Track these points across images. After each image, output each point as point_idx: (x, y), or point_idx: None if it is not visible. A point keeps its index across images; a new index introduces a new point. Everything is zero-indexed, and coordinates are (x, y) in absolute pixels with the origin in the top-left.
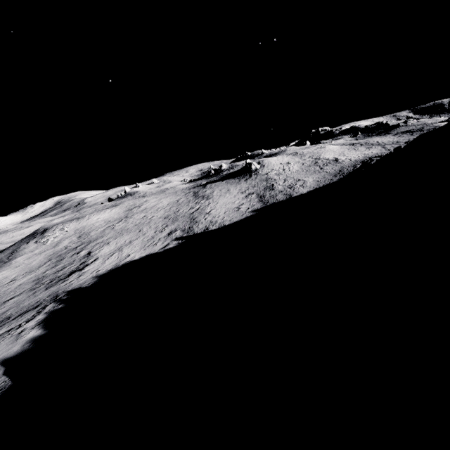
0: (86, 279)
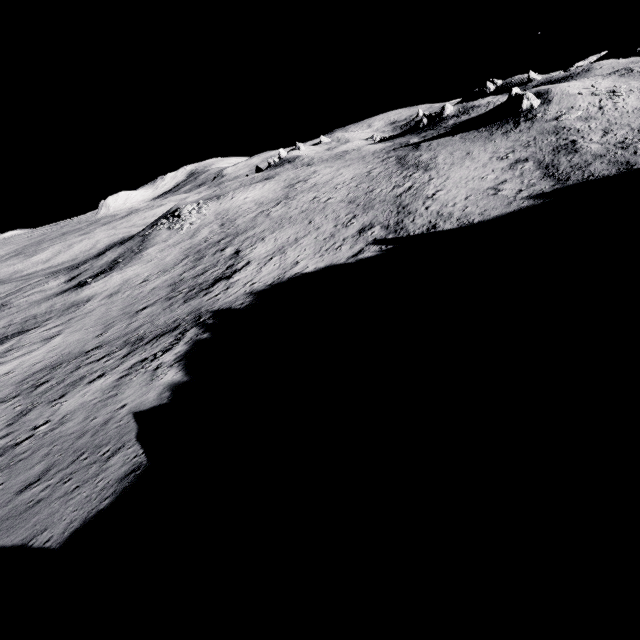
0: (236, 295)
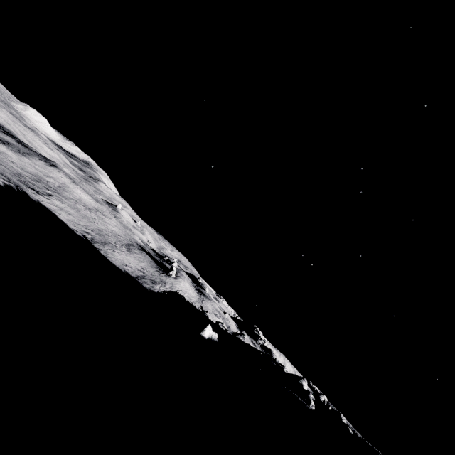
0: (34, 196)
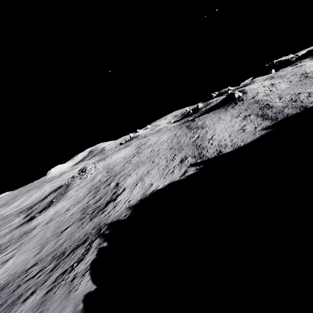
0: (121, 210)
